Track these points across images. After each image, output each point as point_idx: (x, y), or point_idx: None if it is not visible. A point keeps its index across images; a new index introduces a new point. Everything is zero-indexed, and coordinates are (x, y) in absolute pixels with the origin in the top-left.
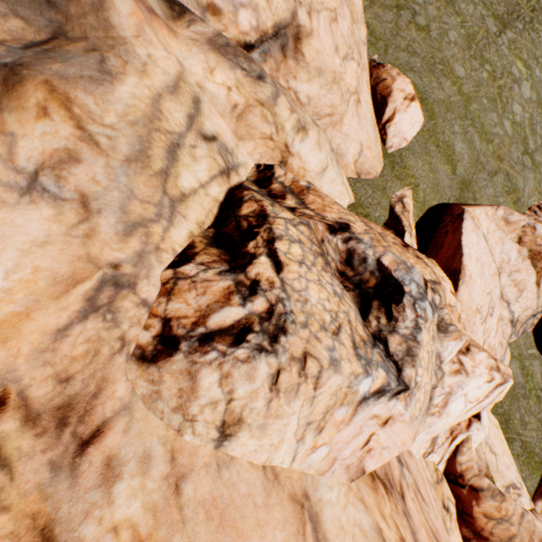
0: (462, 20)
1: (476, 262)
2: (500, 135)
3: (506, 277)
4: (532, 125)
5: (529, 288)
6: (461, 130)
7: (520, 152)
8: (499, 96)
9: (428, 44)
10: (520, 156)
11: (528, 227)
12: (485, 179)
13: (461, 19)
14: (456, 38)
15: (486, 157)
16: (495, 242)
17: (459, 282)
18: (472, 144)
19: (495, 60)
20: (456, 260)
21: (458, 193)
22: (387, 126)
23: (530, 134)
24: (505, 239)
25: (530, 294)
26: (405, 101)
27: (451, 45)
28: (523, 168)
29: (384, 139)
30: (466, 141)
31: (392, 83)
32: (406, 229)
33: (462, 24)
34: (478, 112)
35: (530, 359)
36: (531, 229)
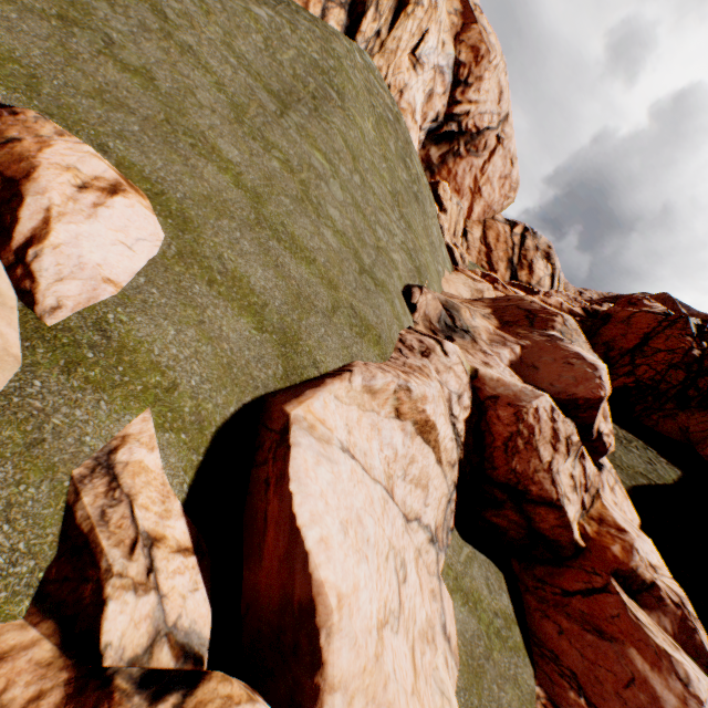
0: (219, 81)
1: (344, 534)
2: (324, 249)
3: (402, 483)
4: (359, 234)
5: (433, 473)
6: (257, 248)
7: (357, 270)
8: (306, 195)
9: (156, 99)
10: (358, 276)
11: (401, 390)
12: (322, 325)
13: (217, 79)
14: (212, 103)
15: (313, 286)
16: (368, 437)
17: (321, 637)
18: (284, 269)
19: (286, 146)
20: (299, 574)
21: (281, 365)
22: (32, 254)
23: (361, 245)
24: (379, 421)
25: (437, 479)
26: (85, 191)
27: (206, 111)
28: (368, 293)
29: (30, 288)
30: (271, 266)
31: (39, 149)
32: (108, 592)
33: (220, 87)
34: (279, 217)
35: (469, 569)
36: (406, 392)
